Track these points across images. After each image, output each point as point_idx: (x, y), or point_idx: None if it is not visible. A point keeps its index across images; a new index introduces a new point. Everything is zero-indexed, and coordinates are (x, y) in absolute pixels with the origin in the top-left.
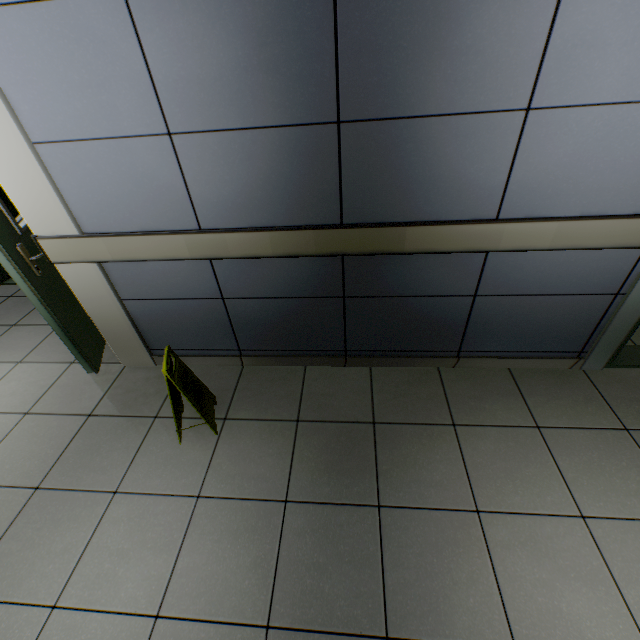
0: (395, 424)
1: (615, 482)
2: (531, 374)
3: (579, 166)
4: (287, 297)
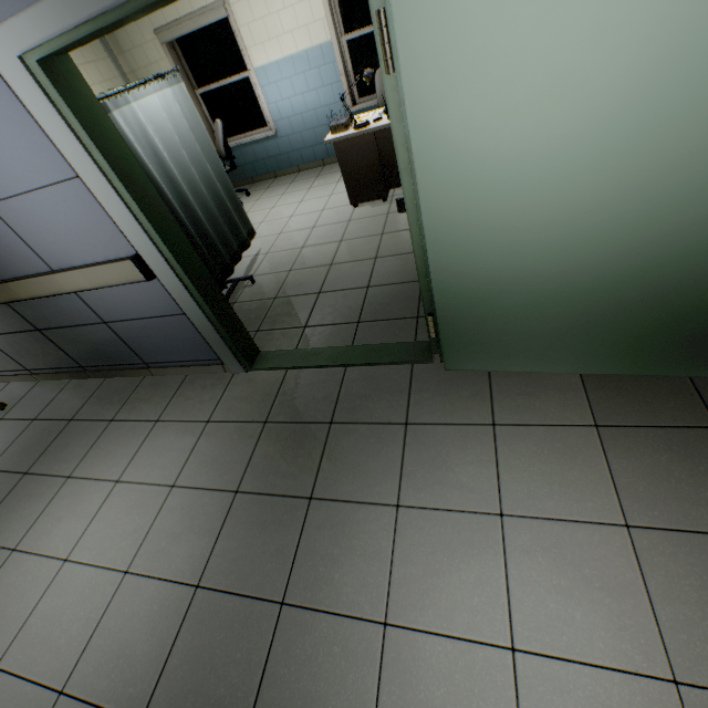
0: (82, 421)
1: (160, 459)
2: (197, 379)
3: (54, 232)
4: (12, 332)
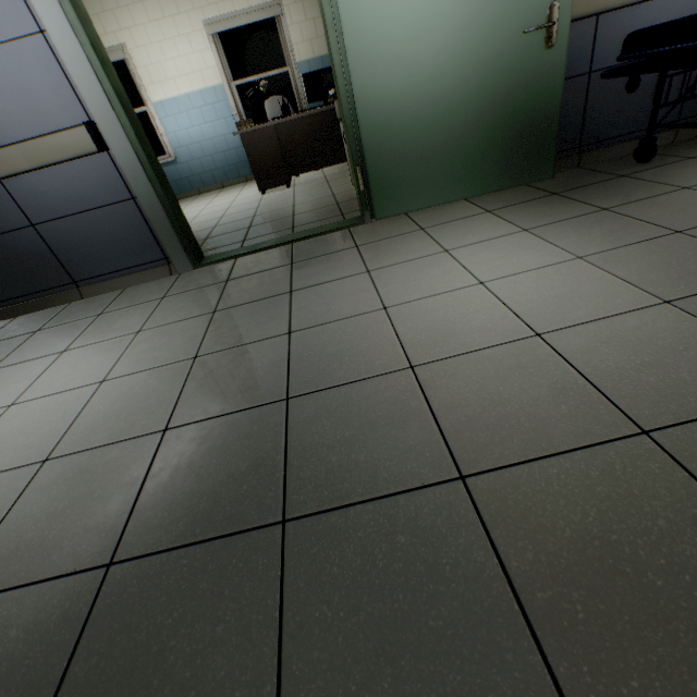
0: None
1: (114, 327)
2: (139, 287)
3: None
4: None
